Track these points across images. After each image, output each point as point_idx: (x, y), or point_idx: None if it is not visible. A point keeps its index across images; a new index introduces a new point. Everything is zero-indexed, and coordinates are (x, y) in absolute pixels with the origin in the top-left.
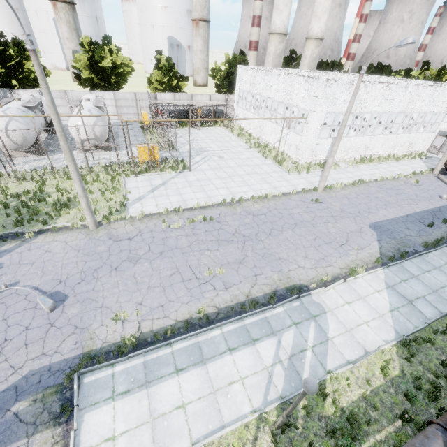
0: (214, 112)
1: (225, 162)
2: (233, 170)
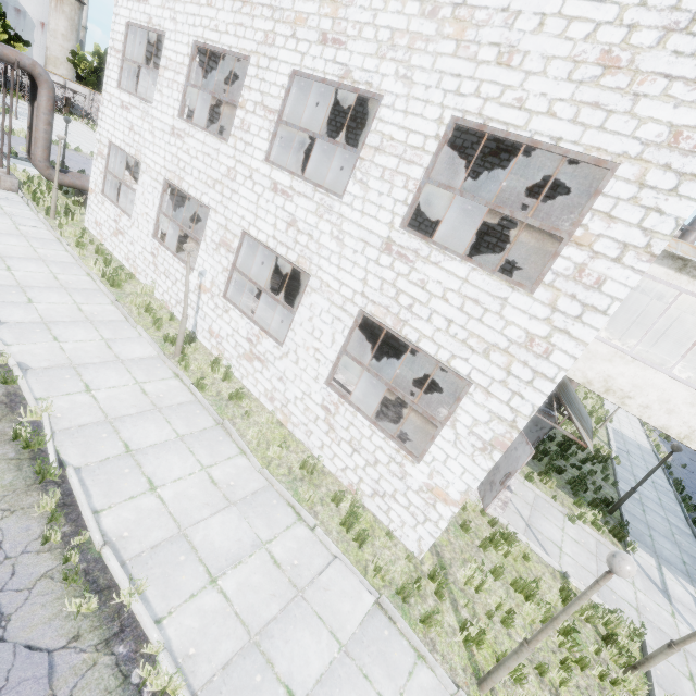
0: (70, 101)
1: (71, 136)
2: (79, 142)
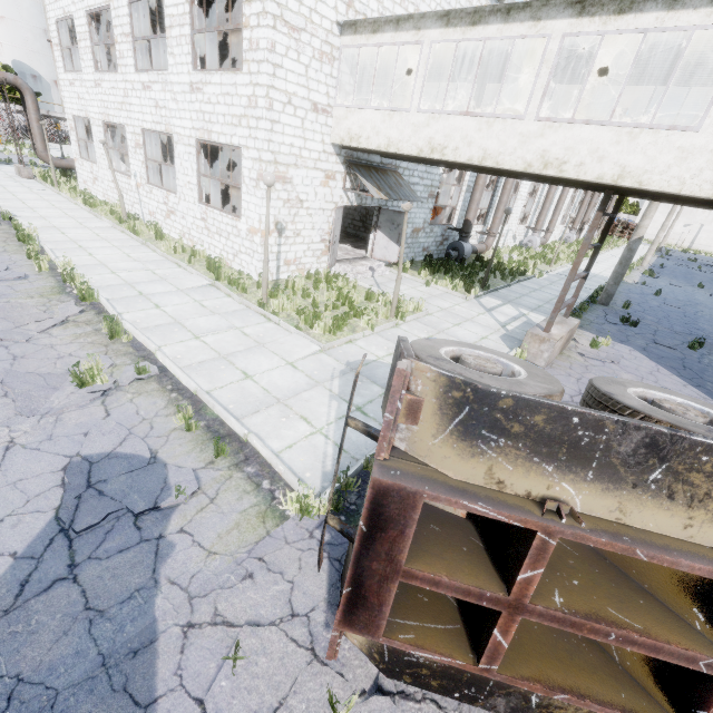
0: None
1: None
2: None
